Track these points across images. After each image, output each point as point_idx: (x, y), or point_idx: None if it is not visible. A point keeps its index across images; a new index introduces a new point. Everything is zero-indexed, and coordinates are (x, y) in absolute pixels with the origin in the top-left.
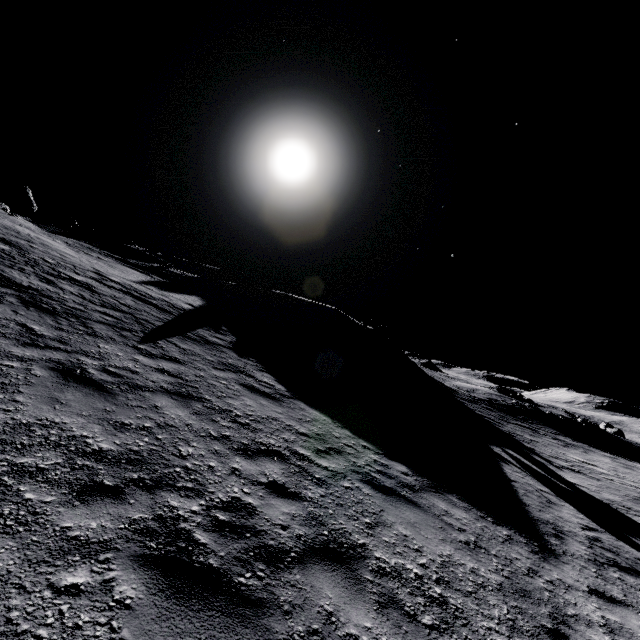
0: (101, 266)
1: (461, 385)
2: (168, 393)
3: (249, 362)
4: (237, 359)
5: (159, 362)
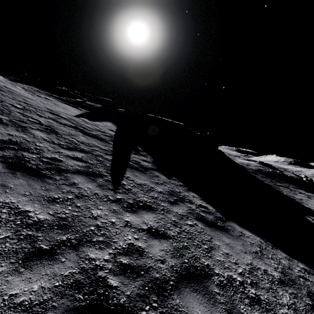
0: (50, 105)
1: (242, 161)
2: (184, 280)
3: (176, 182)
4: (169, 182)
5: (142, 216)
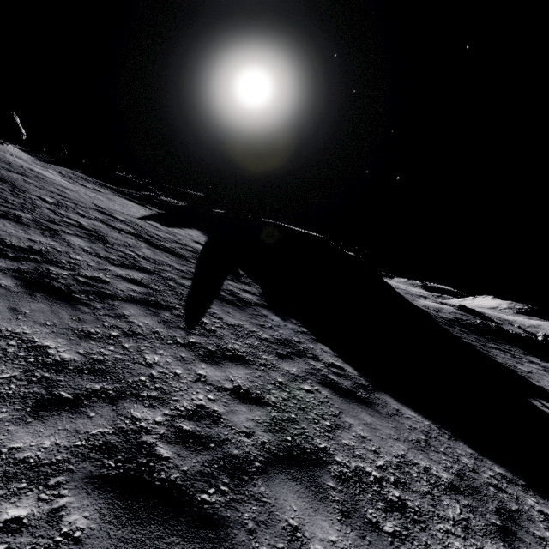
0: (101, 200)
1: (427, 304)
2: (280, 463)
3: (295, 328)
4: (284, 326)
5: (227, 371)
